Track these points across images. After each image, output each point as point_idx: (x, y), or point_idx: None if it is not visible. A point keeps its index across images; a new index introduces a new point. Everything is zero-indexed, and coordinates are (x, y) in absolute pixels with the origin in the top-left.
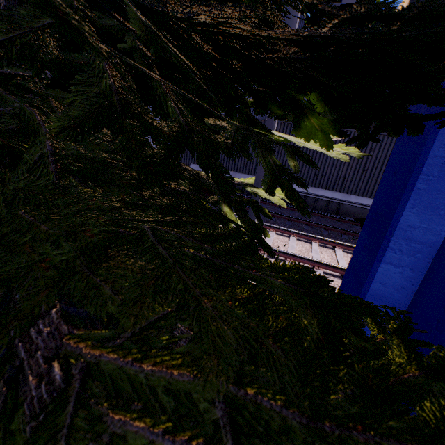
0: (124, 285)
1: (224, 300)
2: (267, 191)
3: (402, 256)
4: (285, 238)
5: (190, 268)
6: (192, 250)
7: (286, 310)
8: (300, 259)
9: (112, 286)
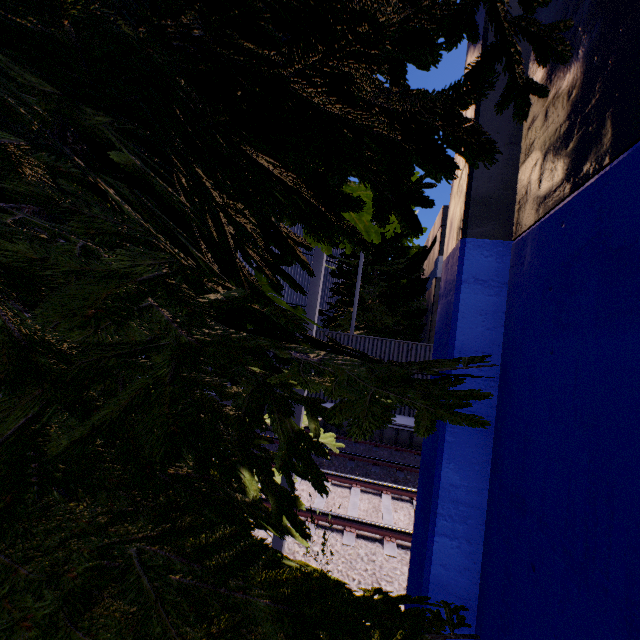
0: (106, 636)
1: (199, 638)
2: (280, 469)
3: (454, 523)
4: (345, 490)
5: (172, 603)
6: (179, 576)
7: (259, 639)
8: (364, 526)
9: (95, 638)
